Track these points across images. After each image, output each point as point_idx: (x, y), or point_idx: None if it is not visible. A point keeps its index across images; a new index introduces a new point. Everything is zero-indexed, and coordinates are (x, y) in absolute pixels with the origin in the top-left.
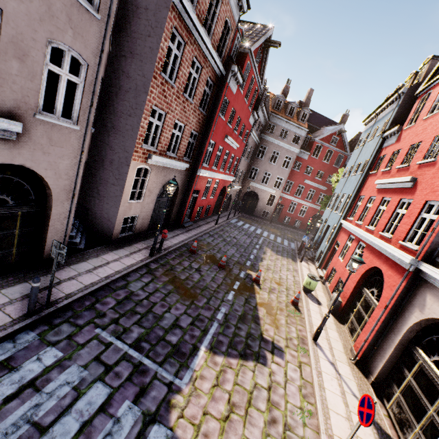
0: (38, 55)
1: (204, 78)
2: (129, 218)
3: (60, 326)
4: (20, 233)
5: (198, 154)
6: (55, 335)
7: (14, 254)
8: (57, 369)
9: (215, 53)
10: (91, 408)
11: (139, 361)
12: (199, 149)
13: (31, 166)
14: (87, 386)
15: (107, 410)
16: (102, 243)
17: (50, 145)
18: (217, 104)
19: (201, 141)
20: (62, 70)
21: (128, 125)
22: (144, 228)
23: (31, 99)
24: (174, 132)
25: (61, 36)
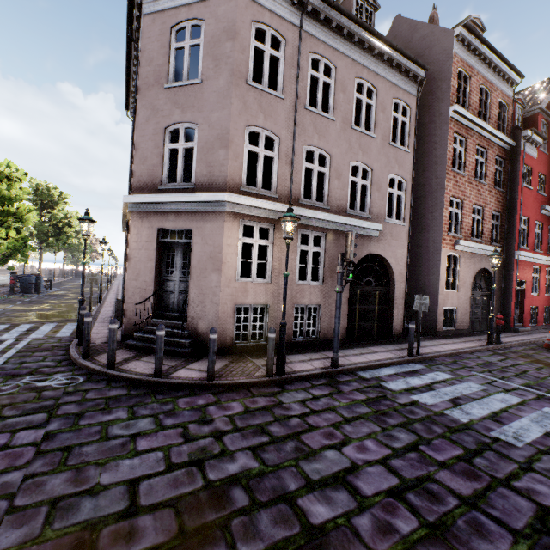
0: (384, 186)
1: (491, 158)
2: (448, 310)
3: (436, 365)
4: (377, 309)
5: (507, 236)
6: (437, 368)
7: (375, 327)
8: (456, 381)
9: (496, 132)
10: (508, 401)
11: (540, 394)
12: (508, 230)
13: (383, 255)
14: (493, 392)
15: (527, 406)
16: (427, 336)
17: (391, 239)
18: (516, 175)
19: (506, 221)
20: (393, 190)
21: (430, 220)
22: (464, 326)
23: (382, 211)
24: (473, 216)
25: (393, 171)
